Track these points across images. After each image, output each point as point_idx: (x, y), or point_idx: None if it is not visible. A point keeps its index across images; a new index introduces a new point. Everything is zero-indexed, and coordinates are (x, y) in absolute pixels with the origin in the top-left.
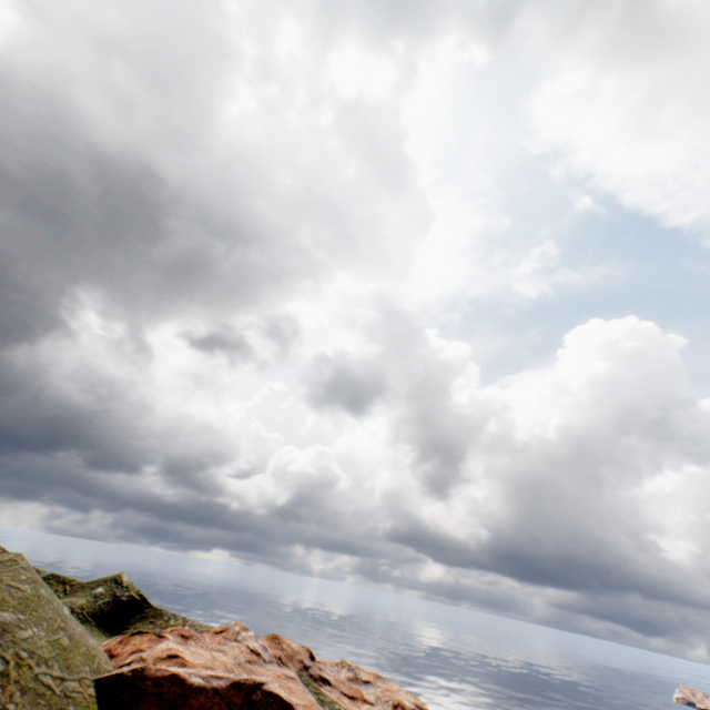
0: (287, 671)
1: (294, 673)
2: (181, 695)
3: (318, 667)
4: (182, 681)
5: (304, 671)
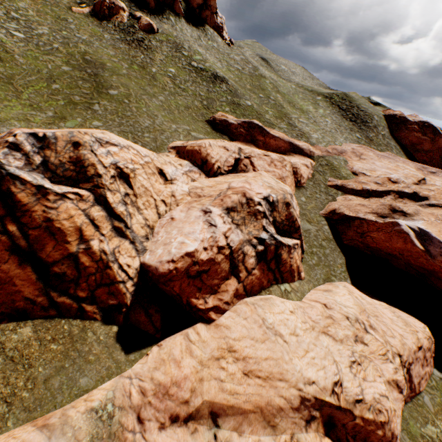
0: None
1: None
2: (405, 121)
3: None
4: (405, 118)
5: None
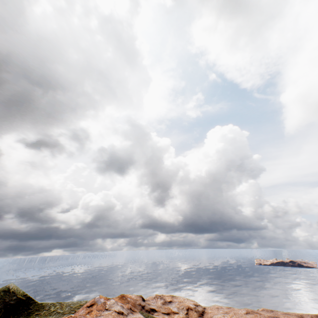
0: (138, 315)
1: (140, 314)
2: None
3: (148, 304)
4: None
5: (143, 310)
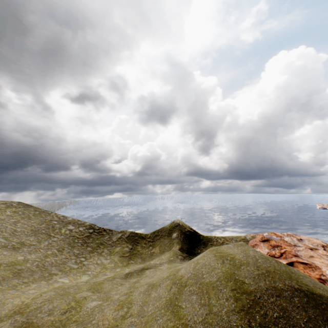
0: None
1: None
2: None
3: None
4: None
5: None
